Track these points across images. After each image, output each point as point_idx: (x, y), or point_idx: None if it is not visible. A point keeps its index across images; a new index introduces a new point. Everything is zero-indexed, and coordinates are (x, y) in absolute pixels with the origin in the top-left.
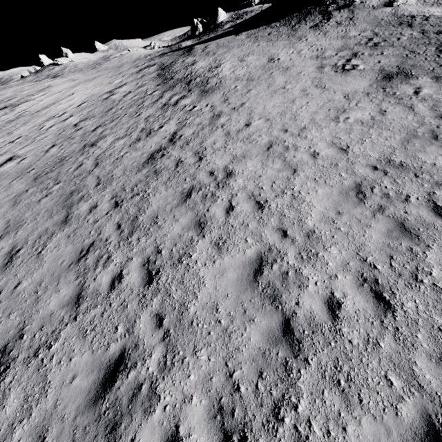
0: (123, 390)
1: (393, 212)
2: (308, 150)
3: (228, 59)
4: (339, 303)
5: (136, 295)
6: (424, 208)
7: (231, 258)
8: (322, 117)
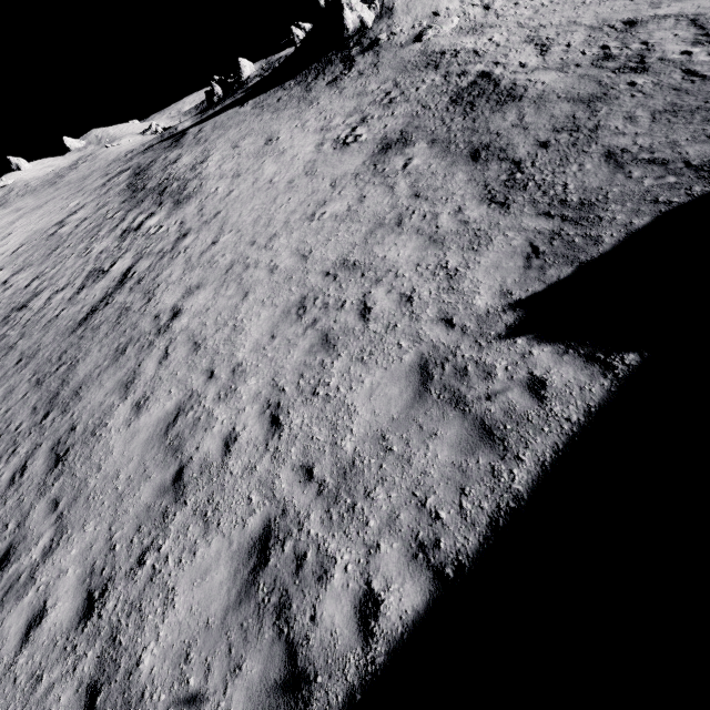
0: (2, 585)
1: (324, 324)
2: (268, 264)
3: (220, 148)
4: (236, 437)
5: (36, 485)
6: (353, 313)
7: (149, 416)
8: (299, 216)
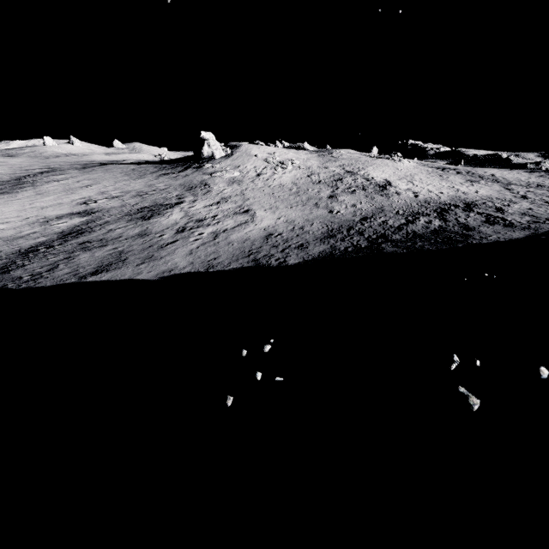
0: None
1: None
2: None
3: (77, 178)
4: None
5: None
6: None
7: None
8: None
